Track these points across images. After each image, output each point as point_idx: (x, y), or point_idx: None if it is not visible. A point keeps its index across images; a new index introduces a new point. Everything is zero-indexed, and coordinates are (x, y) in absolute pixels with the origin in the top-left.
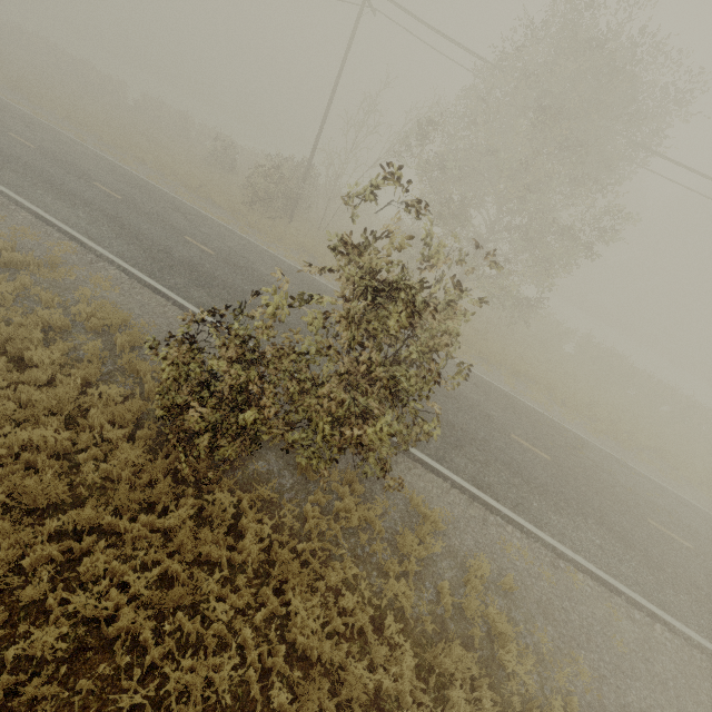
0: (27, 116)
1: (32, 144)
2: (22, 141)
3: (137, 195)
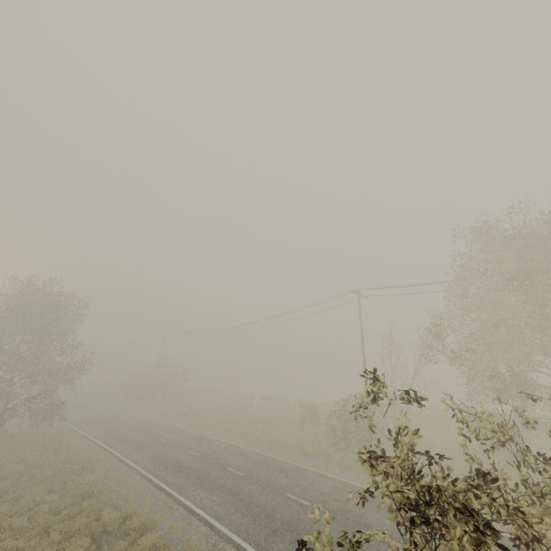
0: (200, 436)
1: (198, 453)
2: (193, 453)
3: (253, 467)
